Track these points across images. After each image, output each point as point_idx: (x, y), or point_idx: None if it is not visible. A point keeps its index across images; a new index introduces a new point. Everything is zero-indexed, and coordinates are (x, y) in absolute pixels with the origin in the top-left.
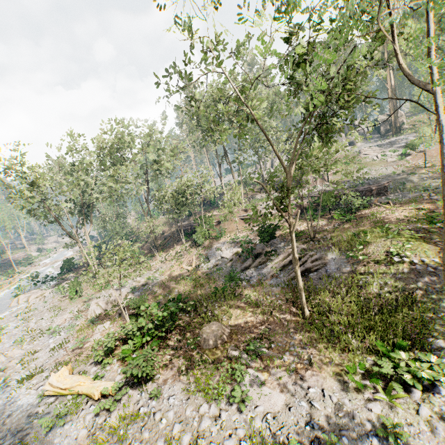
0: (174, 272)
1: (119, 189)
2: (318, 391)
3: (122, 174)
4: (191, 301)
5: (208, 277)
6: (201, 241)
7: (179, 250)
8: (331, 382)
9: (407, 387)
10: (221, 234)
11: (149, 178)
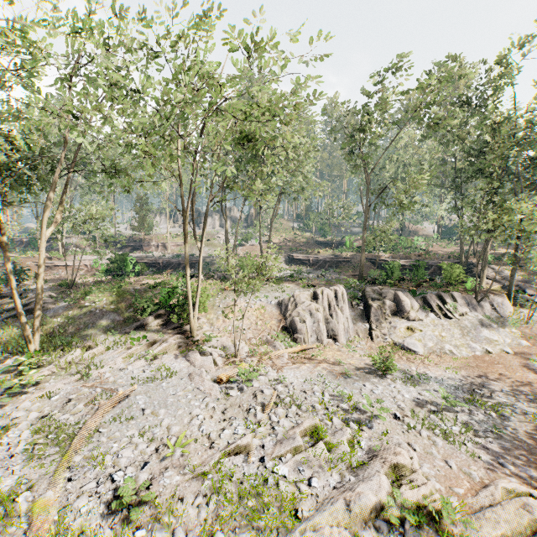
0: None
1: None
2: None
3: None
4: None
5: None
6: None
7: None
8: None
9: None
10: None
11: None
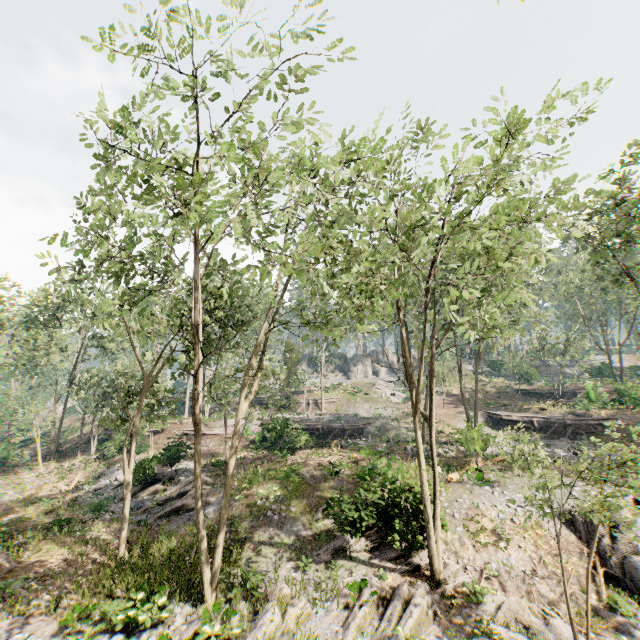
0: (41, 491)
1: (34, 358)
2: (25, 635)
3: (40, 340)
4: (7, 527)
5: (76, 503)
6: (111, 453)
7: (78, 462)
8: (52, 626)
9: (117, 632)
10: (142, 448)
11: (90, 353)
